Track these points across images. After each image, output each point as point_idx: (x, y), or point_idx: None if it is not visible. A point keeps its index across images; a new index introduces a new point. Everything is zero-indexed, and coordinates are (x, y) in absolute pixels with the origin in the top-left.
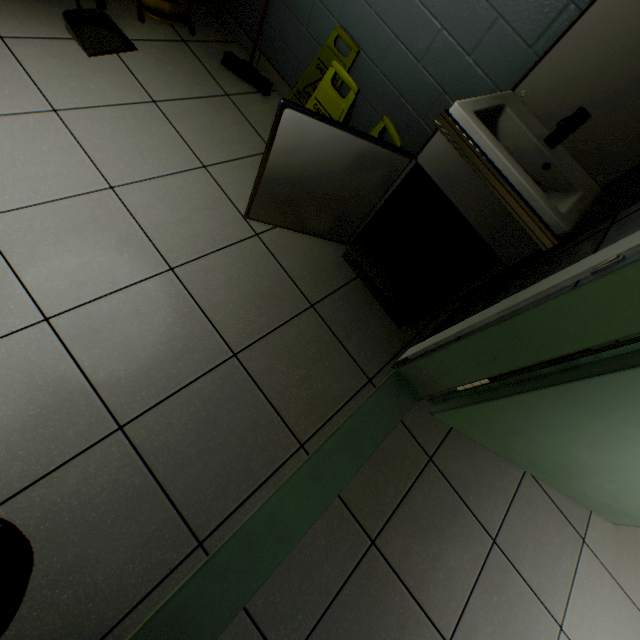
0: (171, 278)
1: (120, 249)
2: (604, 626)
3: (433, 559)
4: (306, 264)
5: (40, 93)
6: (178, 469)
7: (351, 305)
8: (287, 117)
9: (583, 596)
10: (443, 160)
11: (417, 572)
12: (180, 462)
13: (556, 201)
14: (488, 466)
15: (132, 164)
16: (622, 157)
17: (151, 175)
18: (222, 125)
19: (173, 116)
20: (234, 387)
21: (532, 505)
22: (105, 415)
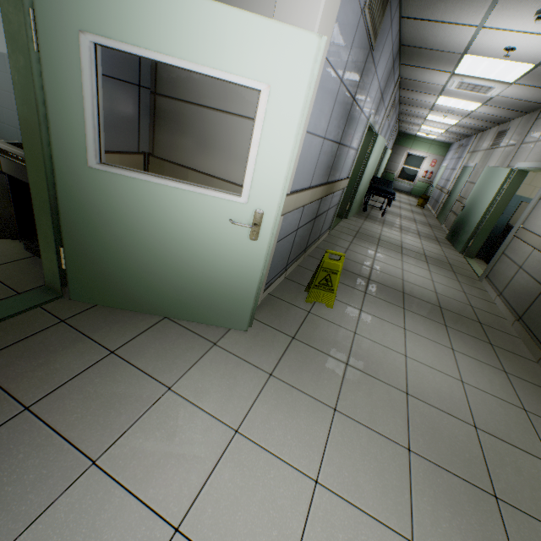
0: None
1: None
2: (222, 383)
3: (37, 366)
4: None
5: None
6: None
7: (22, 266)
8: None
9: (204, 370)
10: (8, 165)
11: (14, 374)
12: None
13: None
14: (125, 319)
15: None
16: None
17: None
18: None
19: None
20: None
21: (165, 332)
22: None
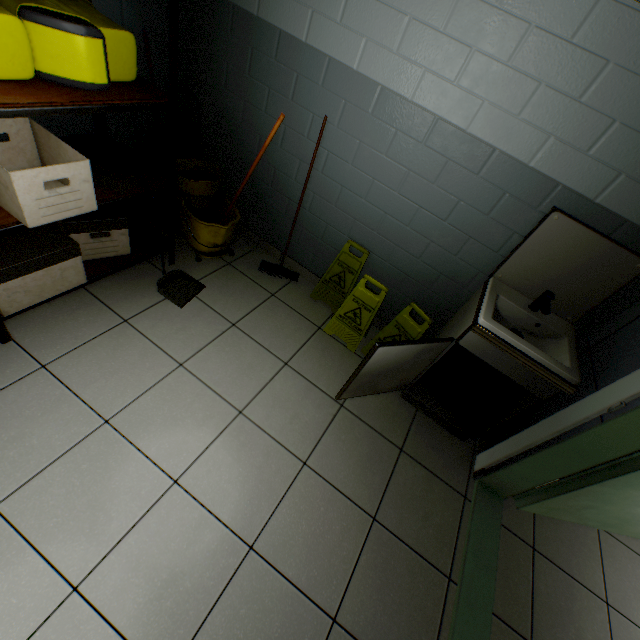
0: (307, 471)
1: (267, 462)
2: None
3: (576, 639)
4: (381, 415)
5: (166, 354)
6: (384, 639)
7: (424, 436)
8: (379, 350)
9: None
10: (478, 344)
11: None
12: (382, 632)
13: (553, 347)
14: (572, 536)
15: (243, 385)
16: (578, 306)
17: (258, 388)
18: (281, 322)
19: (249, 330)
20: (386, 547)
21: (616, 557)
22: (320, 613)
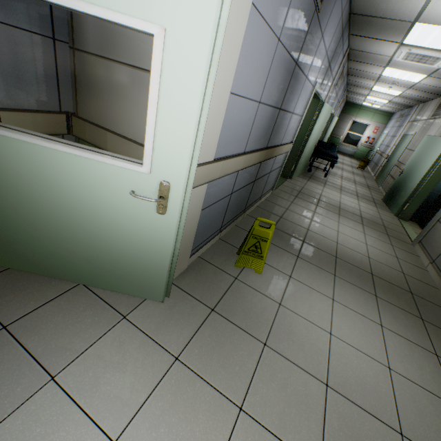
0: None
1: None
2: (117, 371)
3: None
4: None
5: None
6: None
7: None
8: None
9: (101, 352)
10: None
11: None
12: None
13: None
14: (35, 285)
15: None
16: None
17: None
18: None
19: None
20: None
21: (73, 302)
22: None
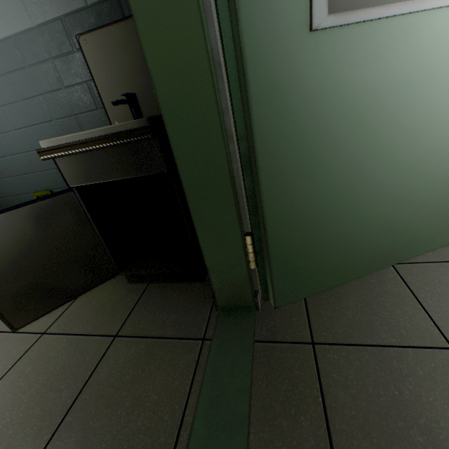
0: None
1: None
2: None
3: None
4: (99, 313)
5: None
6: None
7: (153, 303)
8: None
9: None
10: (76, 170)
11: None
12: None
13: None
14: (364, 294)
15: None
16: None
17: None
18: None
19: None
20: None
21: (433, 281)
22: None
